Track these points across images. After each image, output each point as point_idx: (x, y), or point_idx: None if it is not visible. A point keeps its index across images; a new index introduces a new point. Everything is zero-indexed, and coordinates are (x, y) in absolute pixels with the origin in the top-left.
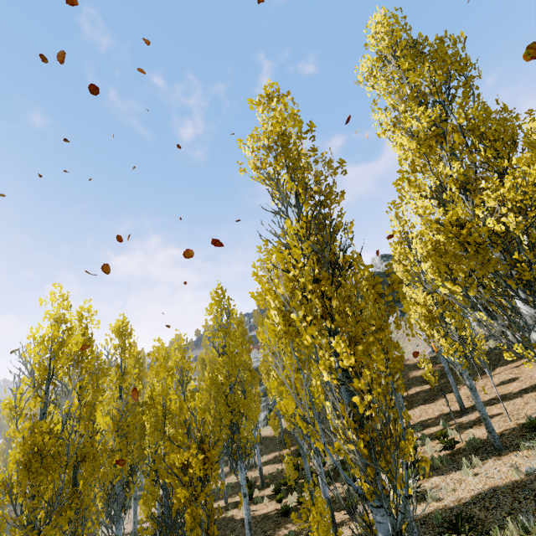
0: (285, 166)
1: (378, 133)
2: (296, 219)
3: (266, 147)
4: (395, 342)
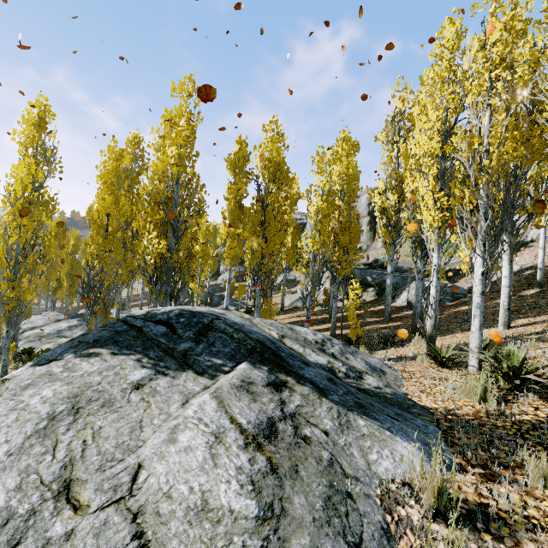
0: None
1: None
2: None
3: None
4: None
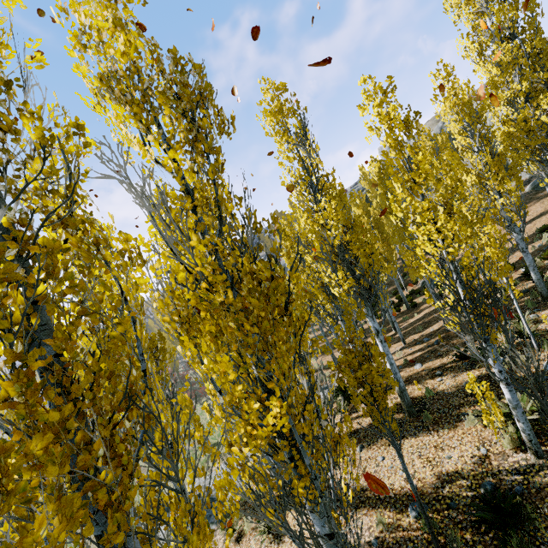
0: (466, 113)
1: (462, 56)
2: (478, 138)
3: (455, 105)
4: (519, 177)
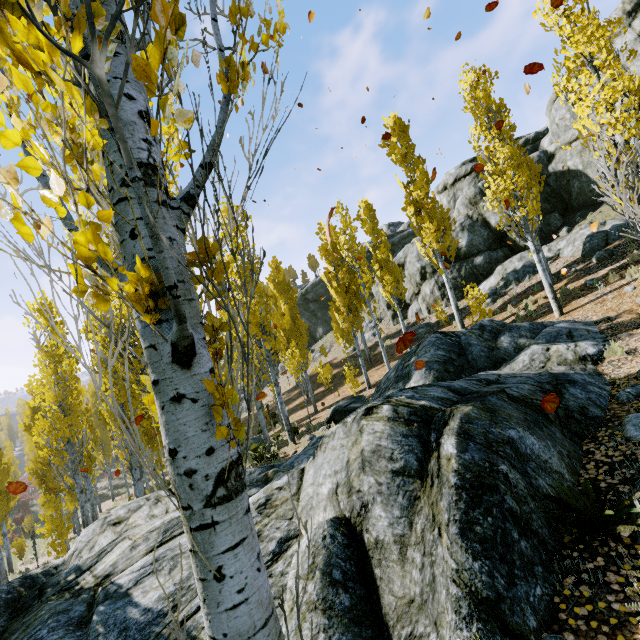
0: None
1: None
2: None
3: None
4: None
